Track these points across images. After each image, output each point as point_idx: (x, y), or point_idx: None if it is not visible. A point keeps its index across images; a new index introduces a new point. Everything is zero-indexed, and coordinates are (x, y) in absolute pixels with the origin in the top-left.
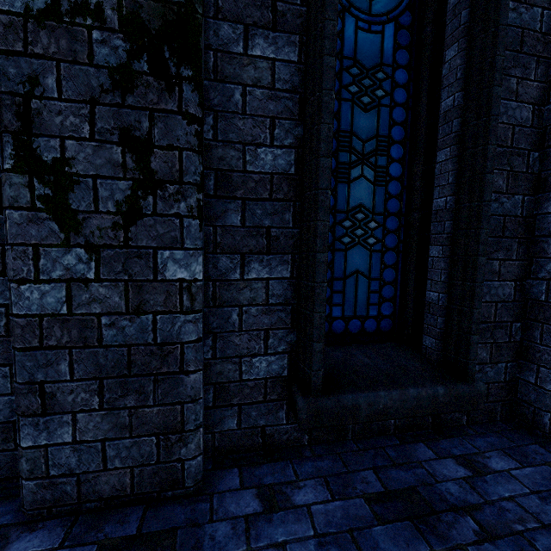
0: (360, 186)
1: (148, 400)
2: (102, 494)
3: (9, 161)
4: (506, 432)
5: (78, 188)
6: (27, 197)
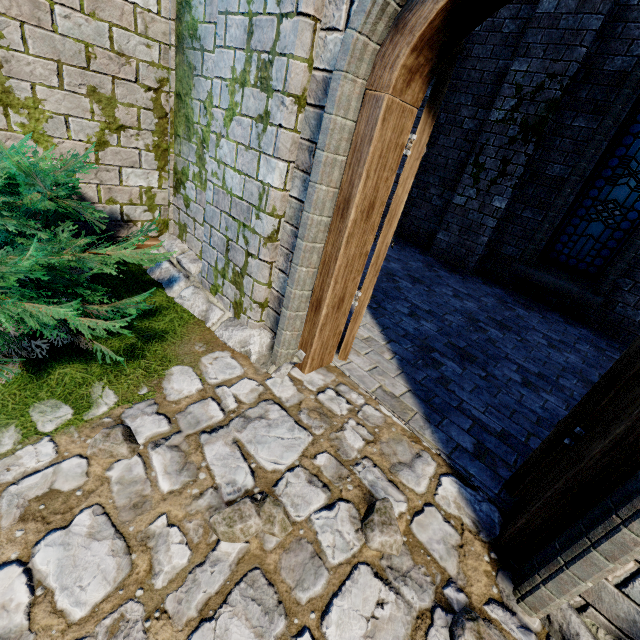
0: (621, 189)
1: (469, 239)
2: (446, 259)
3: (471, 162)
4: (612, 339)
5: (483, 172)
6: (470, 172)
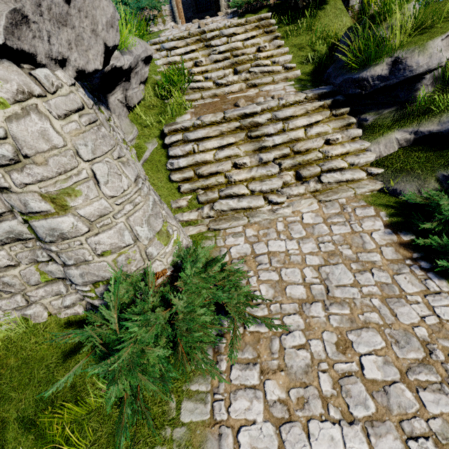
0: None
1: None
2: None
3: None
4: None
5: None
6: None
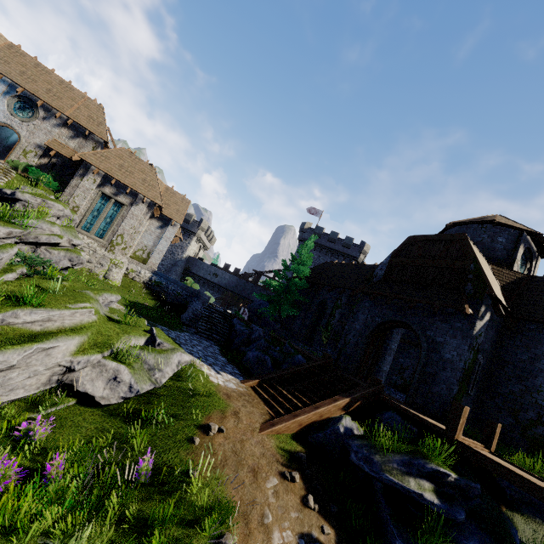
0: None
1: None
2: None
3: None
4: None
5: None
6: None
